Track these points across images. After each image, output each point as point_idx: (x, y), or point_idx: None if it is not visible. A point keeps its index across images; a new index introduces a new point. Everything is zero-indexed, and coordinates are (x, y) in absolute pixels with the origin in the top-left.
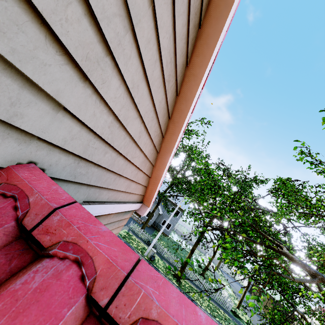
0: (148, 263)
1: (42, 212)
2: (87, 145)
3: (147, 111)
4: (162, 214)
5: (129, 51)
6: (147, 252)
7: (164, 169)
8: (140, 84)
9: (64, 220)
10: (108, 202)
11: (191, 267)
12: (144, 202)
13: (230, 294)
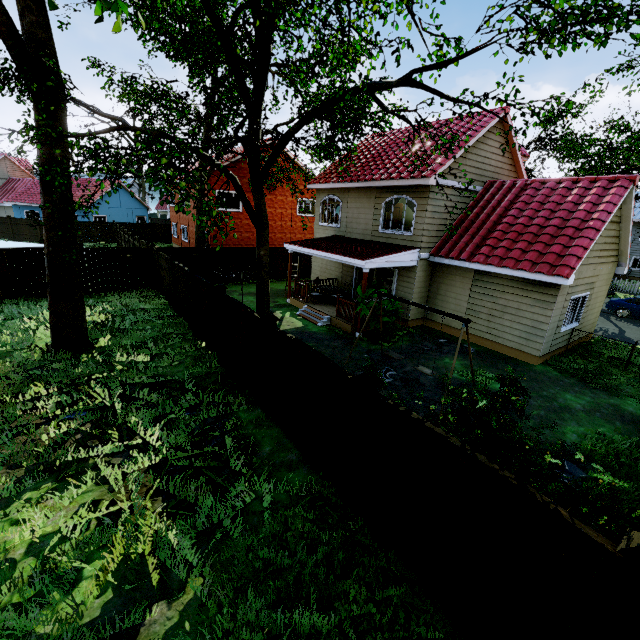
0: None
1: (493, 182)
2: (492, 175)
3: (501, 159)
4: None
5: (492, 155)
6: None
7: (521, 170)
8: (496, 156)
9: (496, 181)
10: None
11: None
12: None
13: None
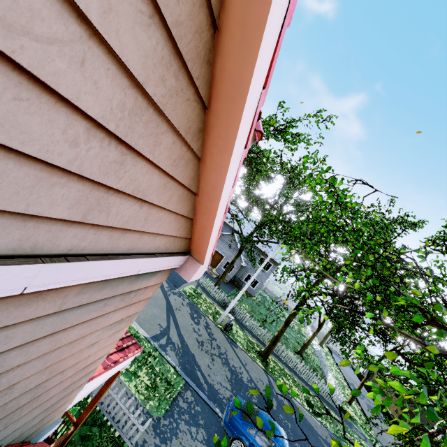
0: (222, 333)
1: None
2: None
3: None
4: (245, 266)
5: None
6: (220, 319)
7: (226, 167)
8: None
9: None
10: None
11: (284, 341)
12: (194, 254)
13: (338, 382)
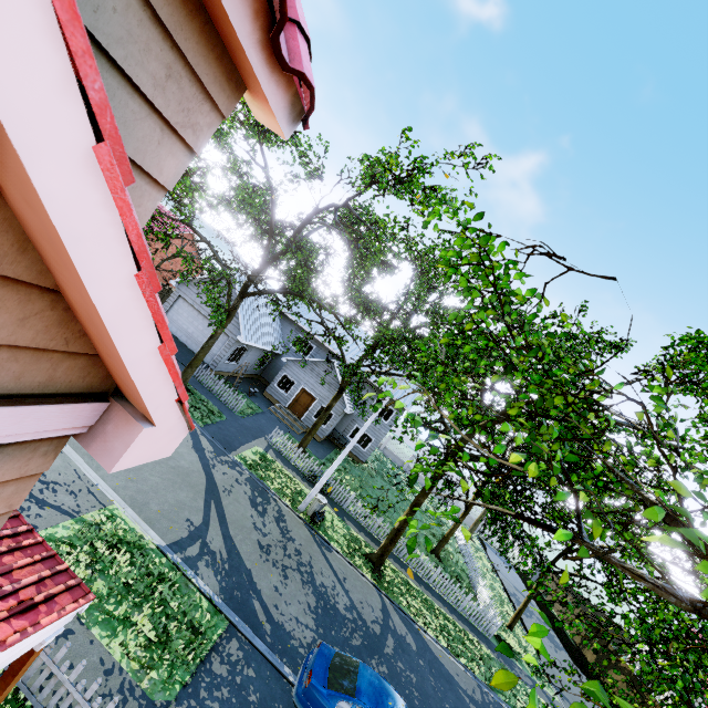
0: (306, 529)
1: None
2: None
3: None
4: (352, 413)
5: None
6: (304, 504)
7: None
8: None
9: None
10: None
11: (412, 535)
12: (128, 397)
13: (494, 594)
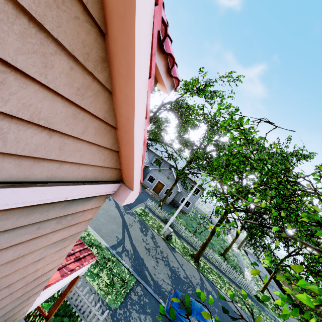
0: (164, 242)
1: None
2: None
3: None
4: (181, 191)
5: None
6: (163, 231)
7: (132, 96)
8: None
9: None
10: None
11: (211, 247)
12: (125, 182)
13: (253, 276)
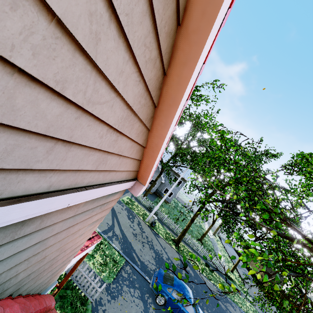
0: (149, 228)
1: None
2: None
3: None
4: (164, 182)
5: None
6: (148, 218)
7: (165, 136)
8: None
9: None
10: (55, 191)
11: (190, 233)
12: (139, 179)
13: (225, 258)
